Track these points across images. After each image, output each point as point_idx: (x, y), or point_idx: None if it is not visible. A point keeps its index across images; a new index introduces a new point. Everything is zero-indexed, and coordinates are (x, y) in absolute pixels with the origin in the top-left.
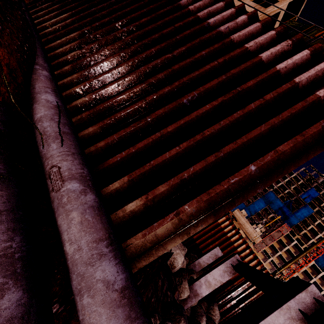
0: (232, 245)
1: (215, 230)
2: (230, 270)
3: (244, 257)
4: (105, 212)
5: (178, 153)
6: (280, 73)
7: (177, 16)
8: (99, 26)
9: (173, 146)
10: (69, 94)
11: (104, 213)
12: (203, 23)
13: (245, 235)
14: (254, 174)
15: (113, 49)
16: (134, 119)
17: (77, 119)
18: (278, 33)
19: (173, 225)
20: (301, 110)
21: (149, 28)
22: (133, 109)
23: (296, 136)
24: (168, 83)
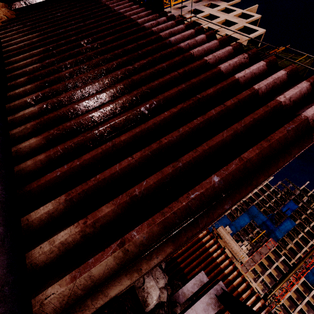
0: (219, 267)
1: (200, 251)
2: (215, 301)
3: (233, 281)
4: (8, 249)
5: (130, 165)
6: (240, 82)
7: (141, 35)
8: (65, 44)
9: (126, 157)
10: (17, 104)
11: (6, 251)
12: (164, 40)
13: (232, 254)
14: (219, 186)
15: (75, 63)
16: (86, 129)
17: (19, 130)
18: (234, 48)
19: (116, 259)
20: (264, 115)
21: (112, 45)
22: (86, 118)
23: (261, 142)
24: (127, 92)
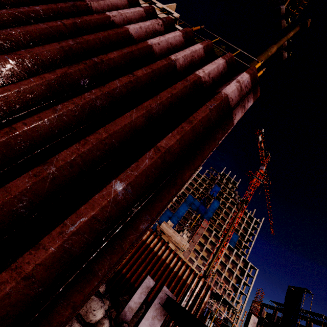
0: (165, 263)
1: (146, 253)
2: (160, 311)
3: (178, 271)
4: None
5: None
6: (154, 50)
7: None
8: None
9: None
10: None
11: None
12: None
13: (175, 246)
14: (125, 198)
15: None
16: None
17: None
18: (147, 12)
19: None
20: (184, 91)
21: None
22: None
23: (182, 124)
24: None
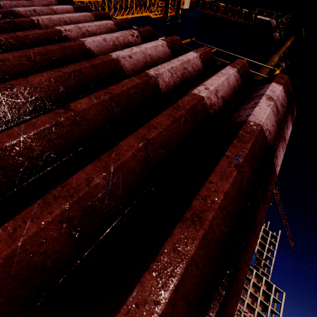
0: None
1: None
2: None
3: None
4: None
5: None
6: (123, 66)
7: None
8: None
9: None
10: None
11: None
12: None
13: None
14: None
15: None
16: None
17: None
18: (118, 25)
19: None
20: (174, 128)
21: None
22: None
23: (175, 233)
24: None
